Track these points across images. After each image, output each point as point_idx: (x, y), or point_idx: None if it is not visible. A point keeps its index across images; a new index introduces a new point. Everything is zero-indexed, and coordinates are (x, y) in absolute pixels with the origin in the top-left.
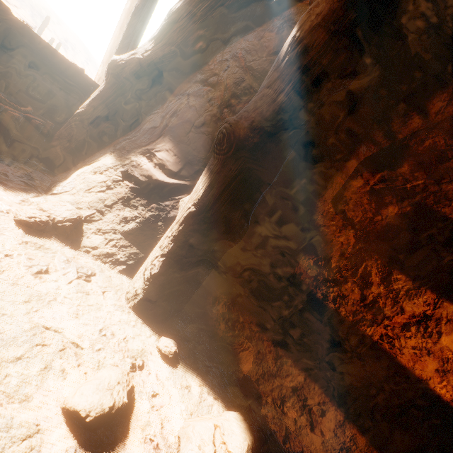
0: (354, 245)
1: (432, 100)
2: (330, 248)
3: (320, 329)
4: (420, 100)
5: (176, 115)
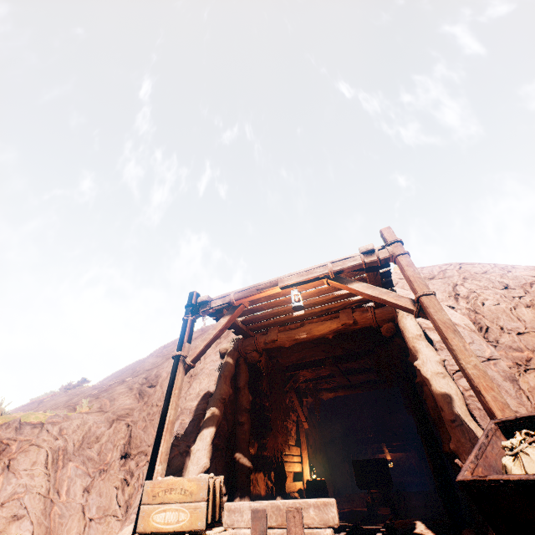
0: None
1: None
2: None
3: None
4: None
5: (217, 469)
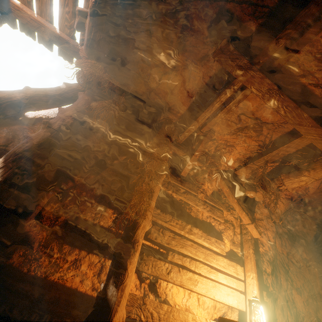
0: (46, 237)
1: (75, 177)
2: (33, 242)
3: (25, 290)
4: (72, 176)
5: None
